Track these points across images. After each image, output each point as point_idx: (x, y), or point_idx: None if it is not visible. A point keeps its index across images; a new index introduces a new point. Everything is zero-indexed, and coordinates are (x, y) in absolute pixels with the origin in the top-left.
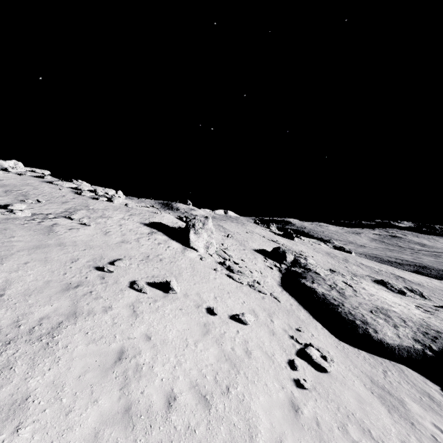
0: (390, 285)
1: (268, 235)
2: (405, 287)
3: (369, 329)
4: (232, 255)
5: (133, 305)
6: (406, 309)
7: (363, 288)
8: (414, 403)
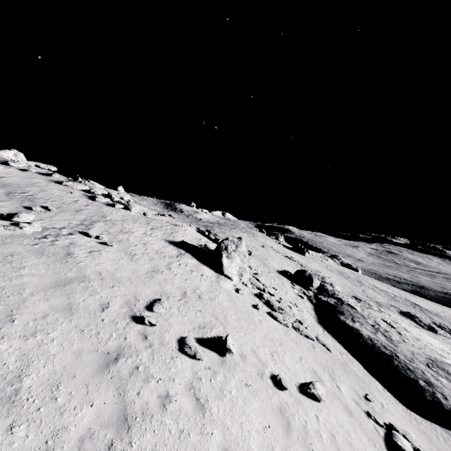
0: (418, 319)
1: (280, 249)
2: (433, 322)
3: (436, 393)
4: (265, 282)
5: (193, 386)
6: None
7: (404, 329)
8: None
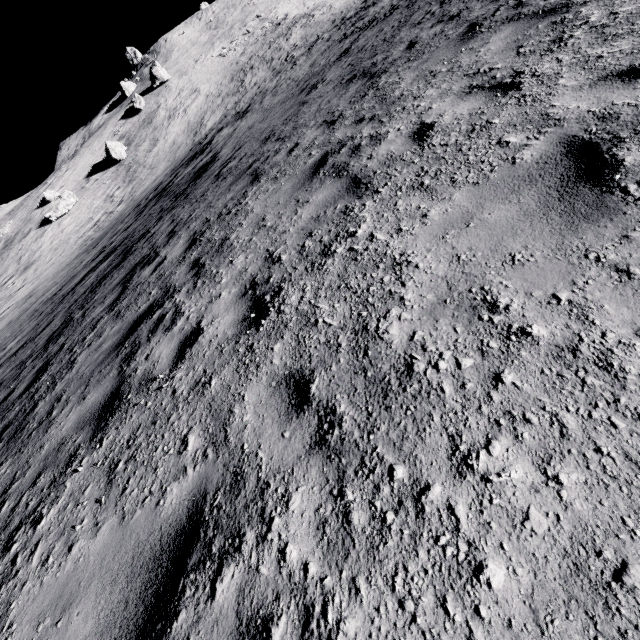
0: None
1: None
2: None
3: None
4: None
5: None
6: None
7: None
8: None
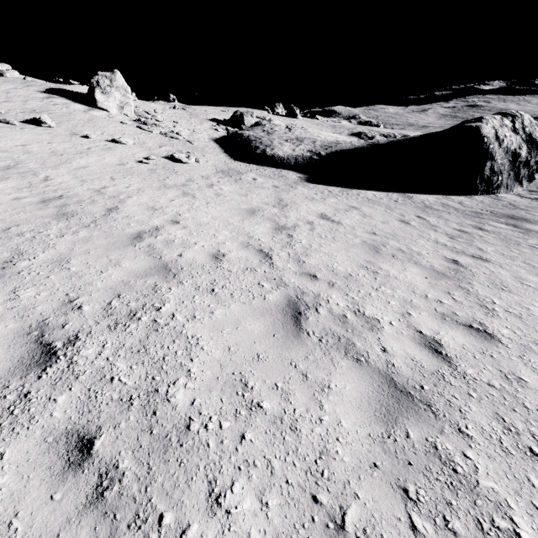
0: (365, 135)
1: (258, 114)
2: (381, 134)
3: (267, 149)
4: (159, 116)
5: None
6: (336, 138)
7: (304, 130)
8: (256, 175)
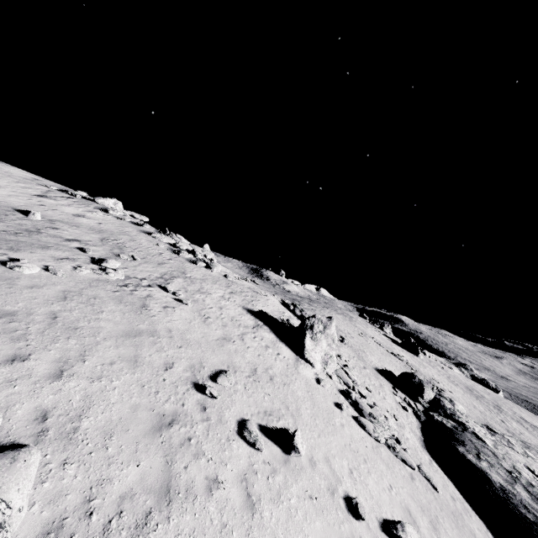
0: None
1: (384, 342)
2: None
3: None
4: (356, 379)
5: (246, 479)
6: None
7: None
8: None
